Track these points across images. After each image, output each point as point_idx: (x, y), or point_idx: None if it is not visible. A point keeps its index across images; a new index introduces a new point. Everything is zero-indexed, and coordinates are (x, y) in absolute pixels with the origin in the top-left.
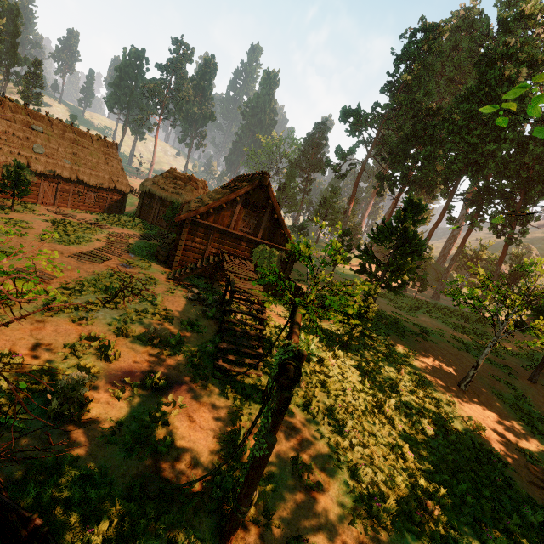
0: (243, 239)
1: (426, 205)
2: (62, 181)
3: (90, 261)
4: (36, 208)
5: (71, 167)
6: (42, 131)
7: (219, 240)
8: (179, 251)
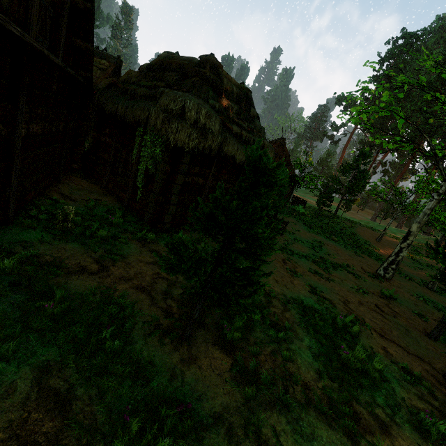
0: None
1: (370, 153)
2: None
3: None
4: None
5: None
6: None
7: None
8: None
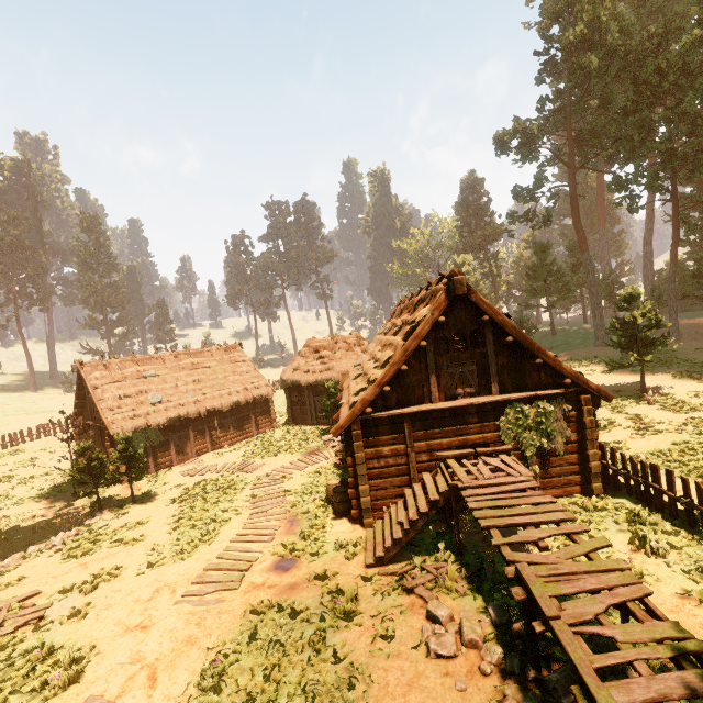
0: (467, 410)
1: None
2: (192, 422)
3: (219, 589)
4: (168, 477)
5: (196, 400)
6: (155, 374)
7: (424, 433)
8: (363, 486)
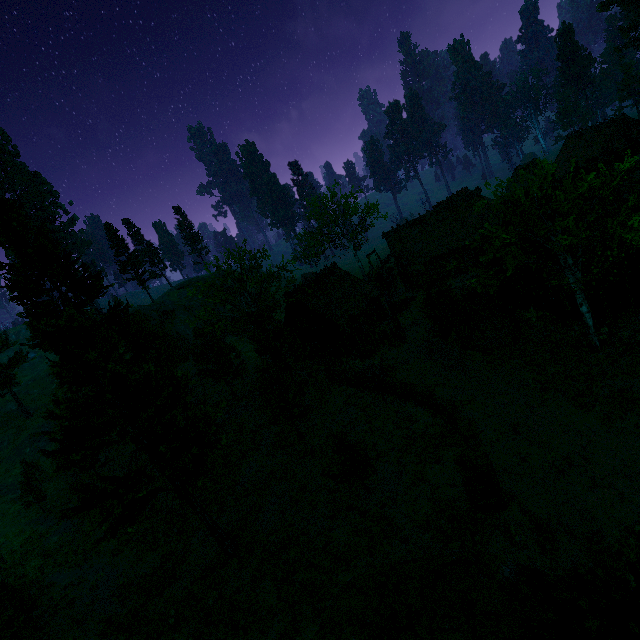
0: None
1: None
2: None
3: None
4: None
5: None
6: None
7: None
8: None
